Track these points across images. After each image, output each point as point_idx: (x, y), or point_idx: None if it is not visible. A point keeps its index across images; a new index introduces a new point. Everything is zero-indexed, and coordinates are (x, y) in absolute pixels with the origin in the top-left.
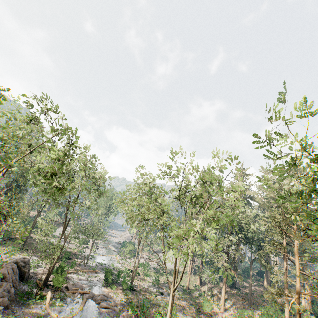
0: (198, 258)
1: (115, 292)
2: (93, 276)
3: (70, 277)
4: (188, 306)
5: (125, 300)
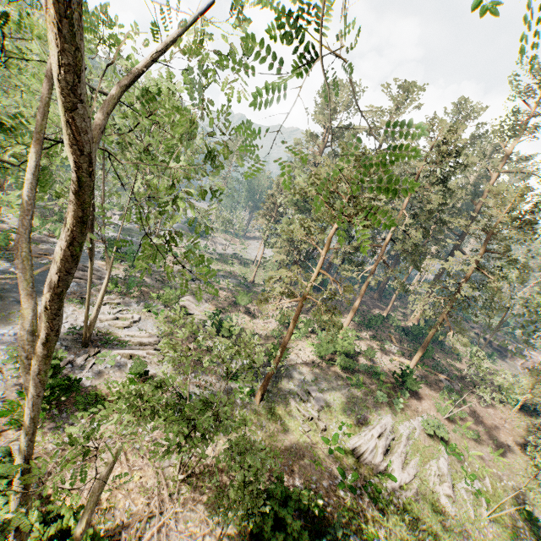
0: (270, 247)
1: (113, 267)
2: (96, 246)
3: (51, 241)
4: (225, 298)
5: (123, 277)
